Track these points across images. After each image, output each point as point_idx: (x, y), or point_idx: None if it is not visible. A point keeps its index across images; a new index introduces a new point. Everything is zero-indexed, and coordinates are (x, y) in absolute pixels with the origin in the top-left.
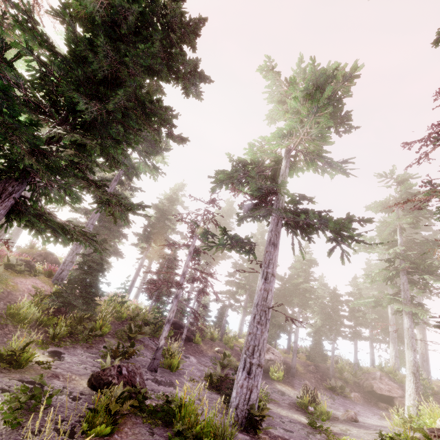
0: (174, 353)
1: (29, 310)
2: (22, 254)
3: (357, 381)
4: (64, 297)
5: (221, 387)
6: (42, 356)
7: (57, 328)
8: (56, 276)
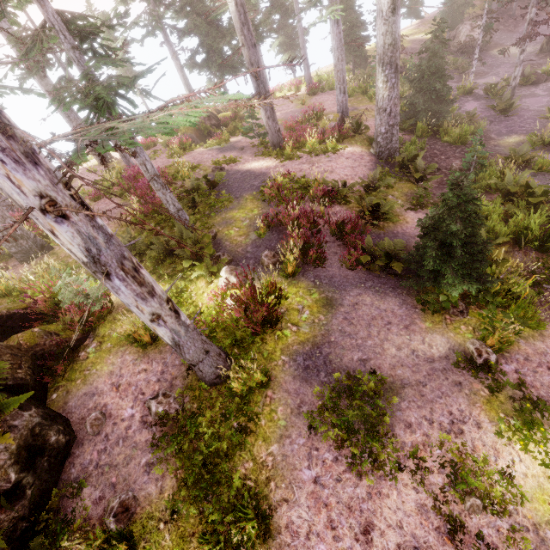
0: (497, 85)
1: (468, 131)
2: (199, 133)
3: (527, 0)
4: (437, 110)
5: (531, 81)
6: (510, 139)
7: (480, 127)
8: (347, 111)
